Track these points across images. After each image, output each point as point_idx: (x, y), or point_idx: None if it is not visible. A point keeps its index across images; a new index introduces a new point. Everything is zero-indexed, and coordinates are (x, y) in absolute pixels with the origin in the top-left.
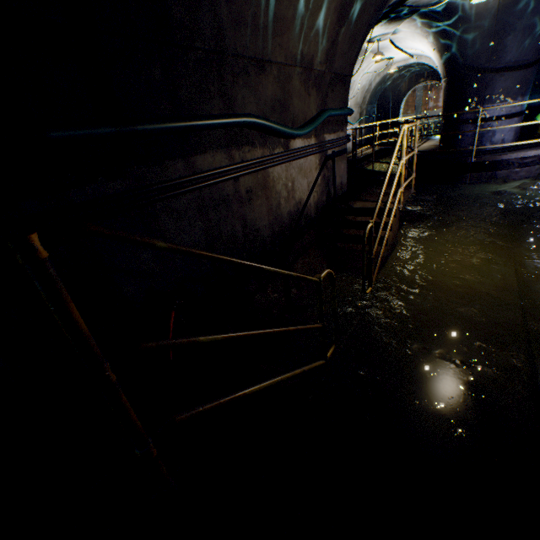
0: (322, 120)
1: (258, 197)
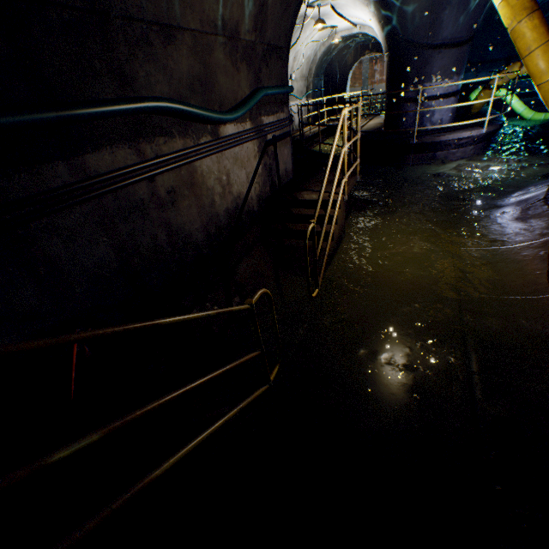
0: (257, 100)
1: (185, 196)
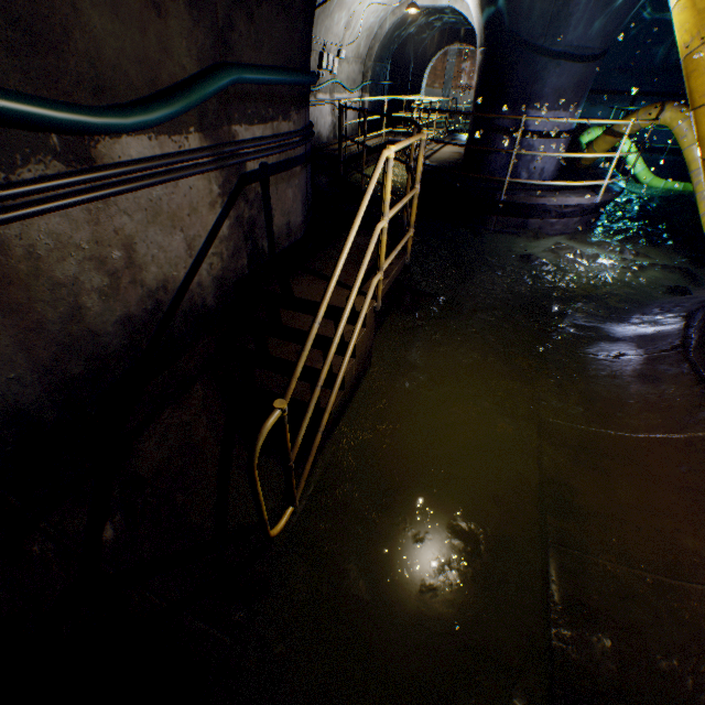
0: (213, 91)
1: None
